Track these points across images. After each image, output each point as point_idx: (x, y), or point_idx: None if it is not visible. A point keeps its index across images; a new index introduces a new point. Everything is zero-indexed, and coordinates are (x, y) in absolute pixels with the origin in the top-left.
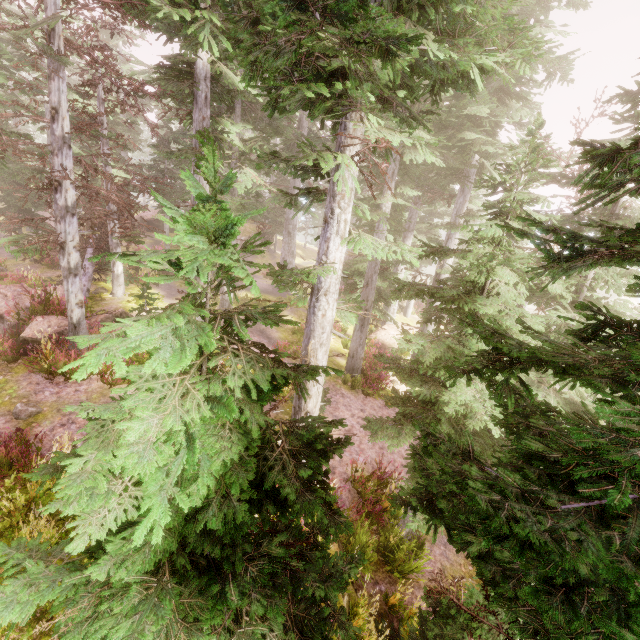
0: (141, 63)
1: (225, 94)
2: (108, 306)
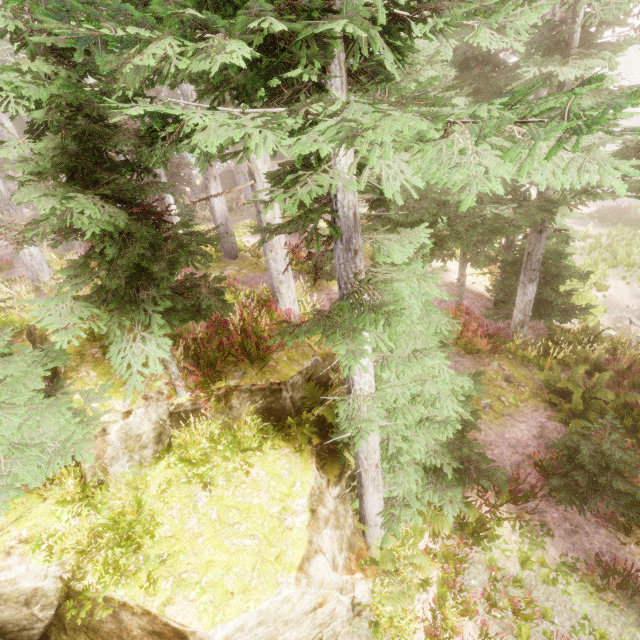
0: None
1: None
2: None
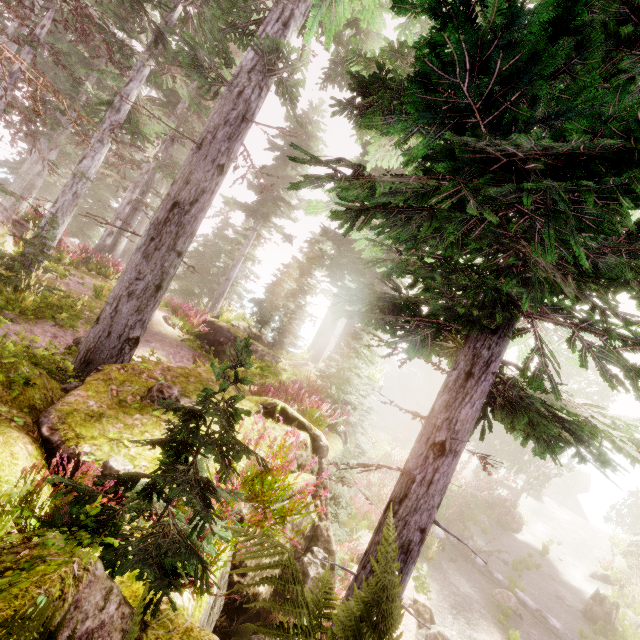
0: None
1: None
2: None
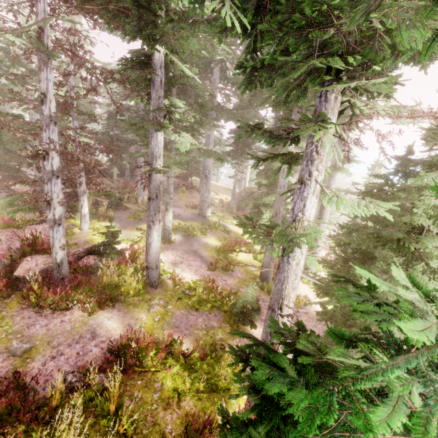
0: (97, 61)
1: (173, 78)
2: (78, 239)
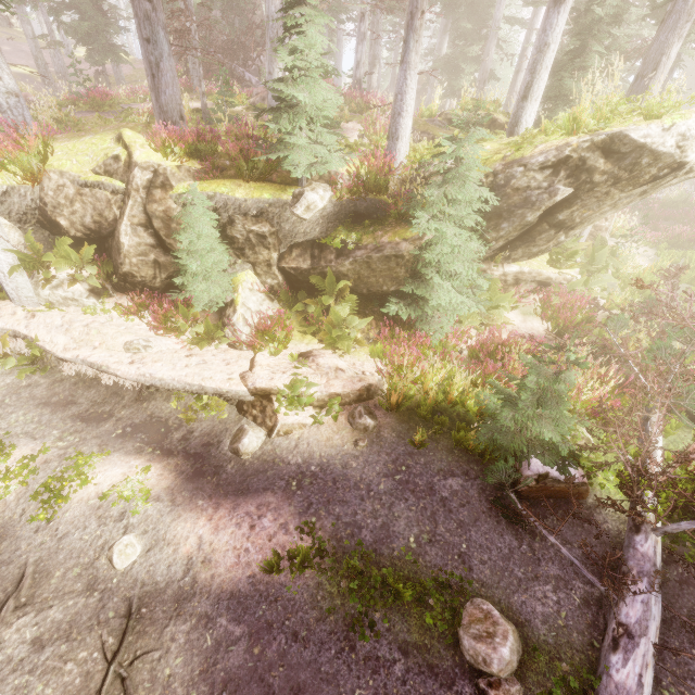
0: None
1: None
2: None
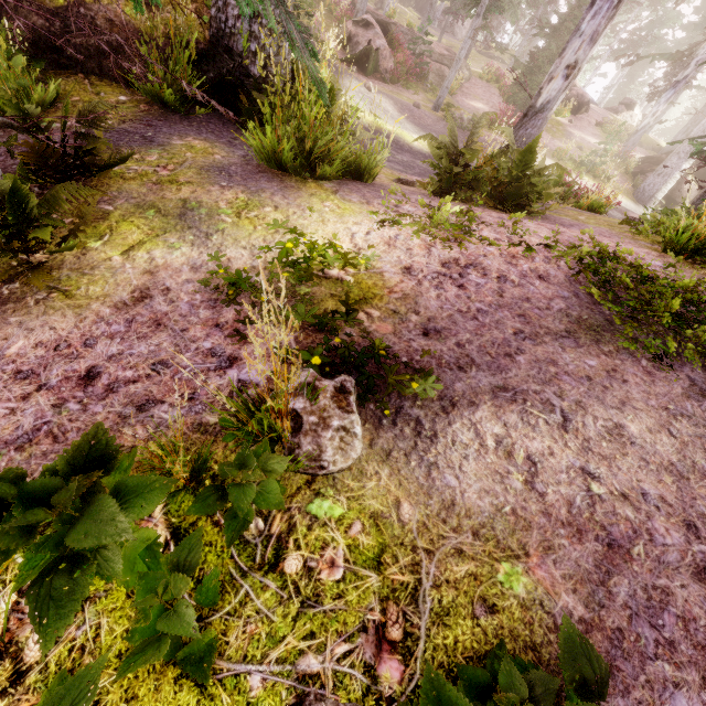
0: None
1: None
2: None
